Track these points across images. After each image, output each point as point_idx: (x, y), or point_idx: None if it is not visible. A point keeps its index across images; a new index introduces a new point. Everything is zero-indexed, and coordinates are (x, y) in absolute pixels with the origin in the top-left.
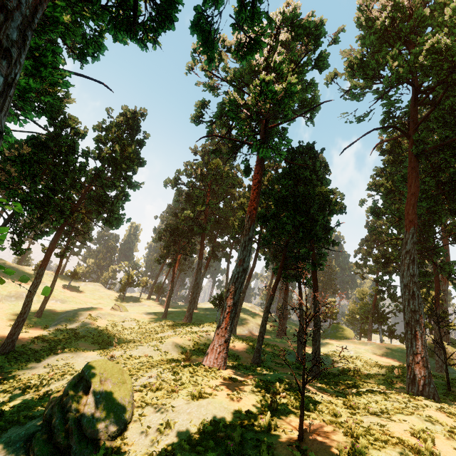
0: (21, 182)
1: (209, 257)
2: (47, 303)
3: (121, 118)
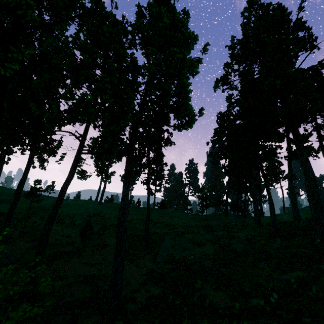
0: (77, 86)
1: (289, 156)
2: (149, 231)
3: (155, 0)
